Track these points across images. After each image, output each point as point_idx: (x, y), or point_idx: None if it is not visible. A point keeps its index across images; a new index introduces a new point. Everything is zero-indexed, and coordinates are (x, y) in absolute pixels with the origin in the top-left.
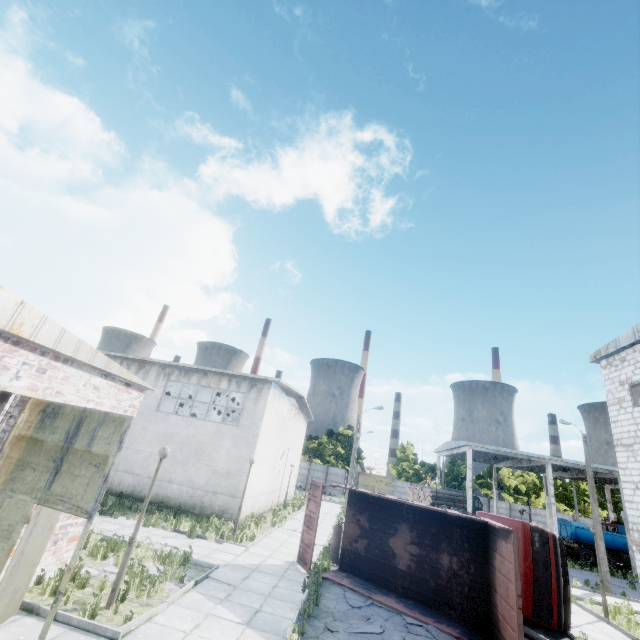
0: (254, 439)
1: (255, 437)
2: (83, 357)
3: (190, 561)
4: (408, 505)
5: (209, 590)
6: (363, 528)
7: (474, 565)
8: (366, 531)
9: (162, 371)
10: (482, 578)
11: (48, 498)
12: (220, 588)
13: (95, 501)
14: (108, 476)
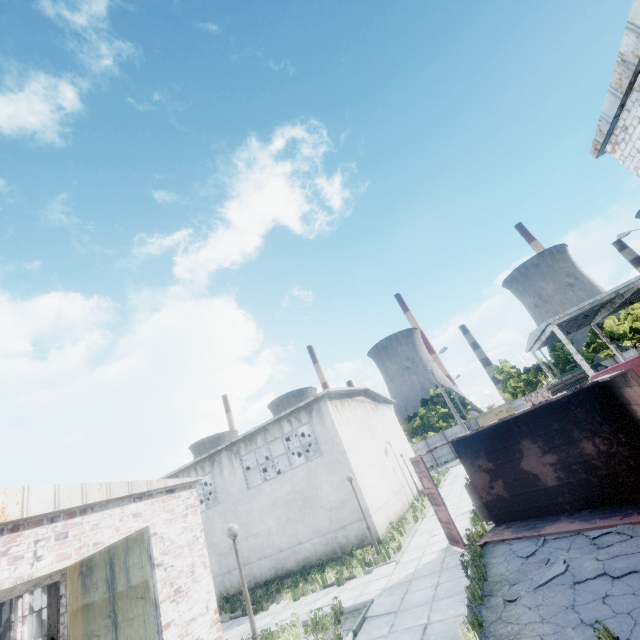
0: (343, 456)
1: (343, 454)
2: (97, 497)
3: (344, 612)
4: (514, 419)
5: (370, 633)
6: (489, 471)
7: (621, 433)
8: (494, 472)
9: (230, 453)
10: (639, 440)
11: None
12: (381, 623)
13: (158, 635)
14: (156, 601)
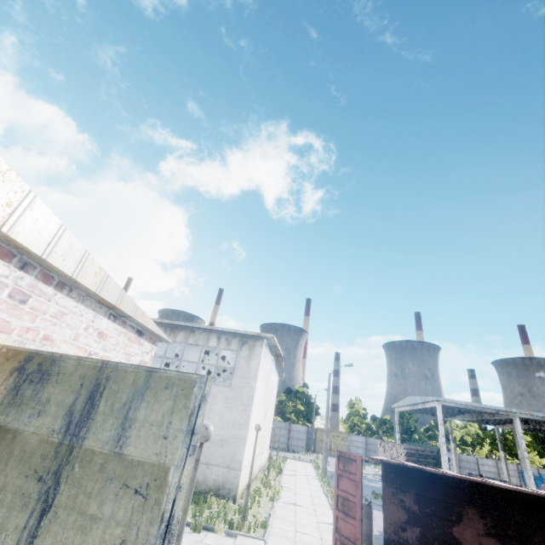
0: (249, 401)
1: (250, 399)
2: (88, 281)
3: None
4: (470, 482)
5: None
6: (410, 512)
7: None
8: (416, 516)
9: None
10: None
11: None
12: None
13: None
14: (171, 520)
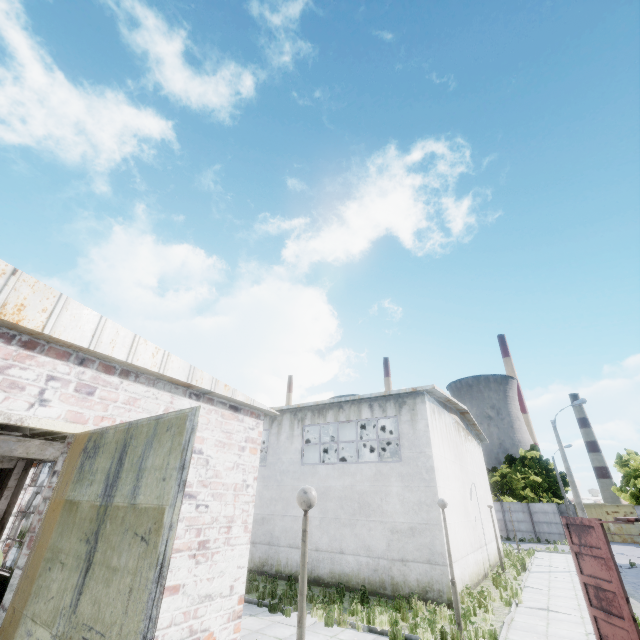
0: (429, 474)
1: (429, 471)
2: (147, 363)
3: None
4: None
5: None
6: None
7: None
8: None
9: (294, 418)
10: None
11: (71, 636)
12: None
13: None
14: (163, 562)
